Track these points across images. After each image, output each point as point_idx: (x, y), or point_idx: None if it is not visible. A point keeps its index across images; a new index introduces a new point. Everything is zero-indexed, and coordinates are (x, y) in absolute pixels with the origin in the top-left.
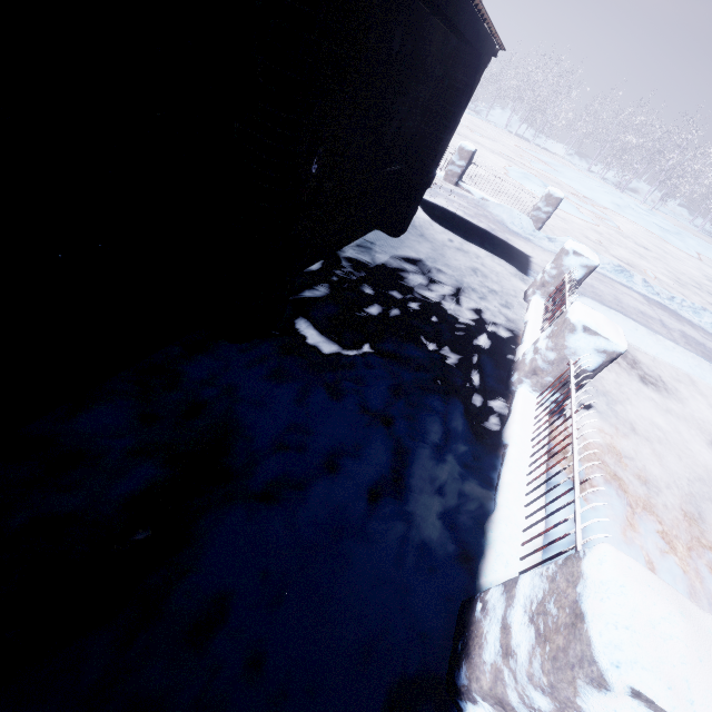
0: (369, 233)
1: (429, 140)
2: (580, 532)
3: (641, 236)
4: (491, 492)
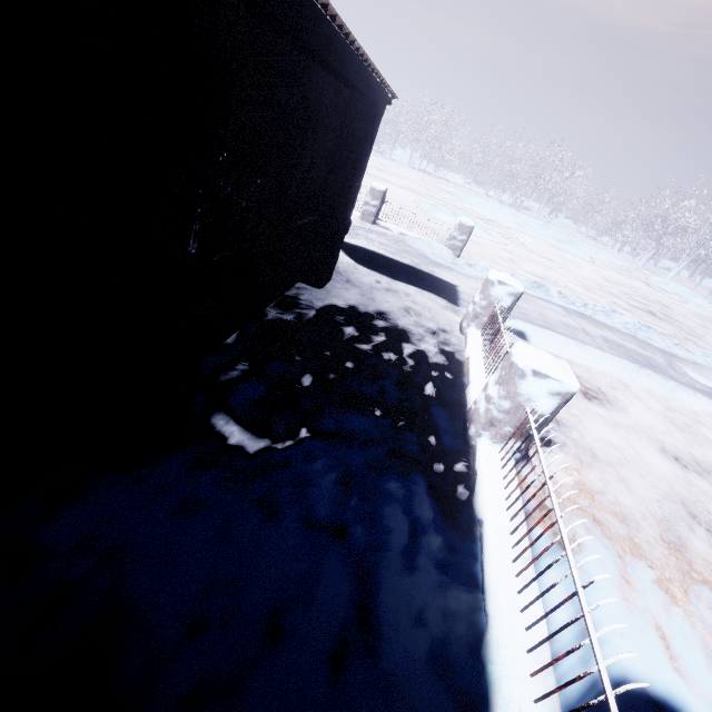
0: (292, 287)
1: (339, 189)
2: (605, 672)
3: (543, 249)
4: (478, 596)
